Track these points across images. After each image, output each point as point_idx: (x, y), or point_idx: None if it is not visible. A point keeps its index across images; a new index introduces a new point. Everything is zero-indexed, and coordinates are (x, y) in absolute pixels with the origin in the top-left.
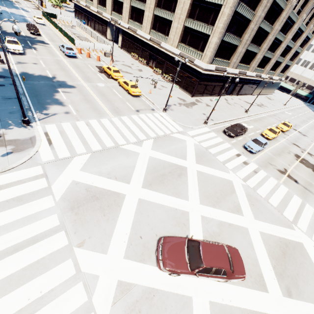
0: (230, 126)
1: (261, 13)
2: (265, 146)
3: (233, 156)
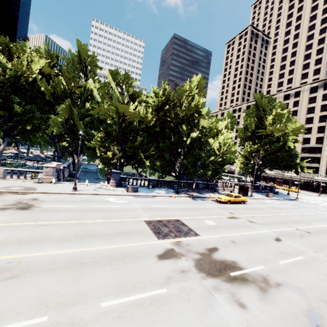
0: None
1: None
2: None
3: None
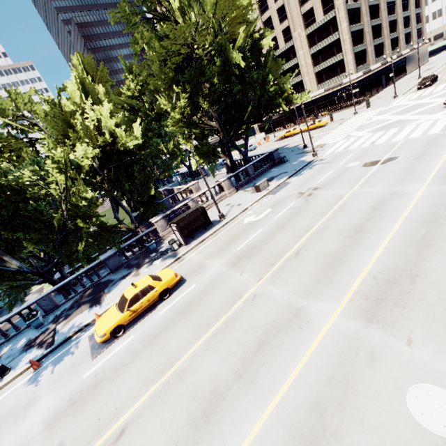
0: (419, 83)
1: (366, 19)
2: None
3: (445, 86)
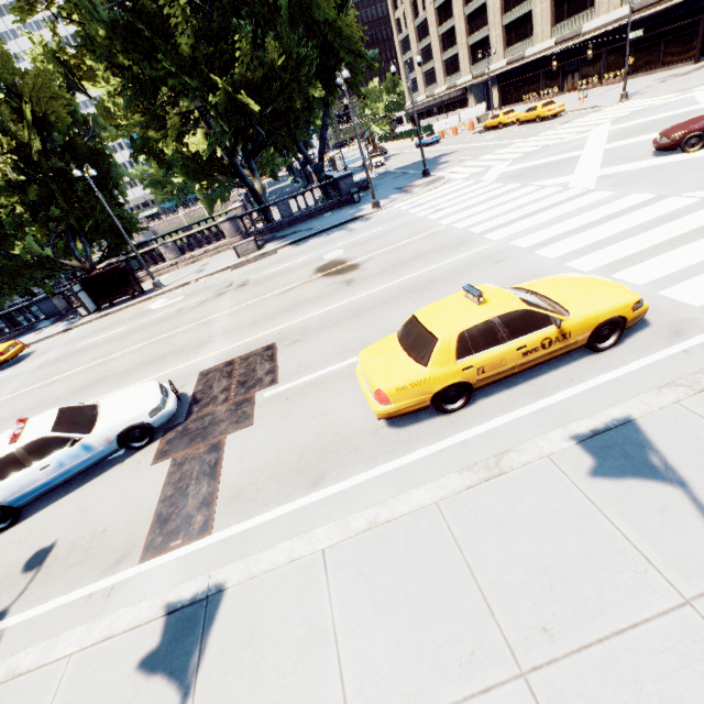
0: None
1: None
2: None
3: None
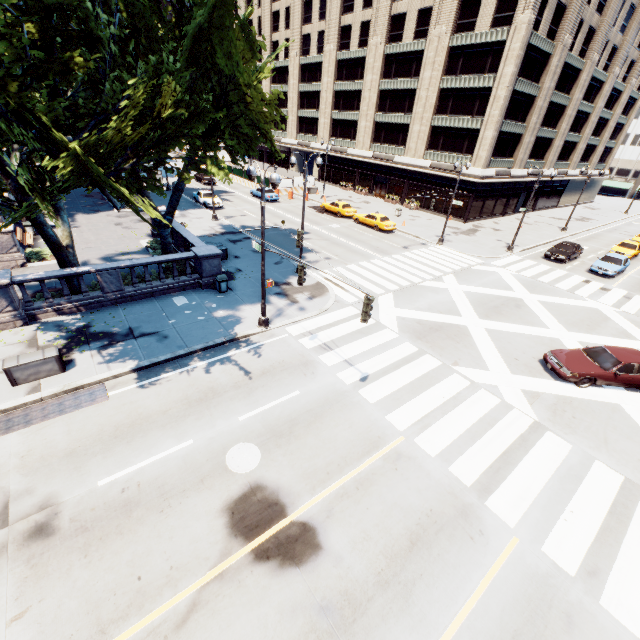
0: (553, 248)
1: (549, 83)
2: (626, 266)
3: (580, 283)
